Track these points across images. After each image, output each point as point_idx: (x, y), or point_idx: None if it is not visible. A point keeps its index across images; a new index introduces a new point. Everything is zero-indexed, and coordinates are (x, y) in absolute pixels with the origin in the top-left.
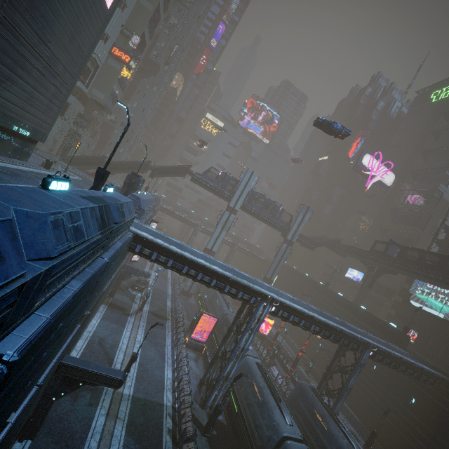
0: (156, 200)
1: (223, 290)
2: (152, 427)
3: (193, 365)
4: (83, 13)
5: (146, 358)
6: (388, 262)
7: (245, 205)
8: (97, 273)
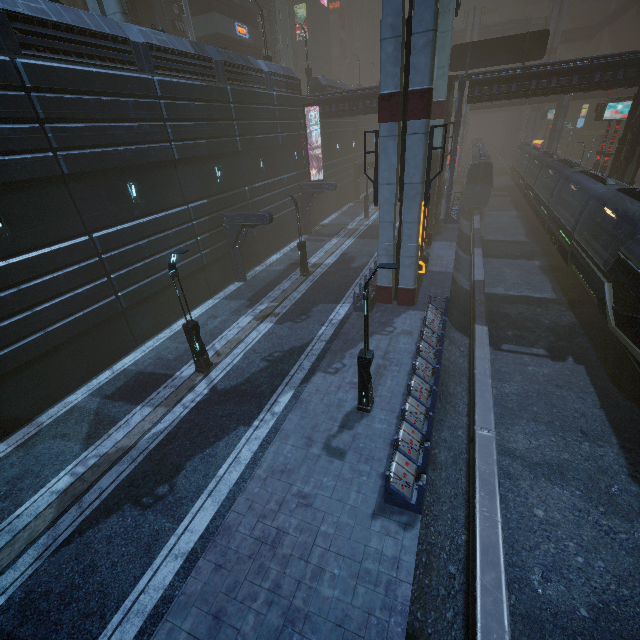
0: None
1: None
2: None
3: None
4: (323, 24)
5: None
6: None
7: None
8: None
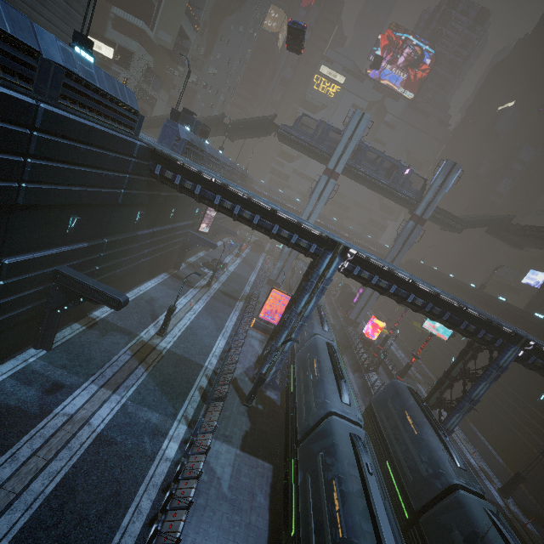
0: (232, 165)
1: (271, 232)
2: (181, 379)
3: (257, 345)
4: None
5: (199, 325)
6: None
7: (351, 168)
8: None
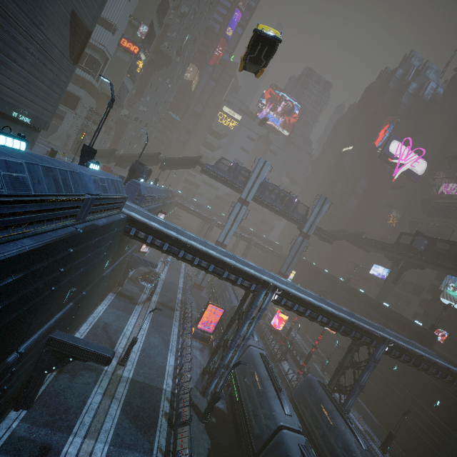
0: (166, 193)
1: (222, 276)
2: (148, 409)
3: (198, 355)
4: None
5: (150, 344)
6: (414, 255)
7: (257, 197)
8: (62, 238)
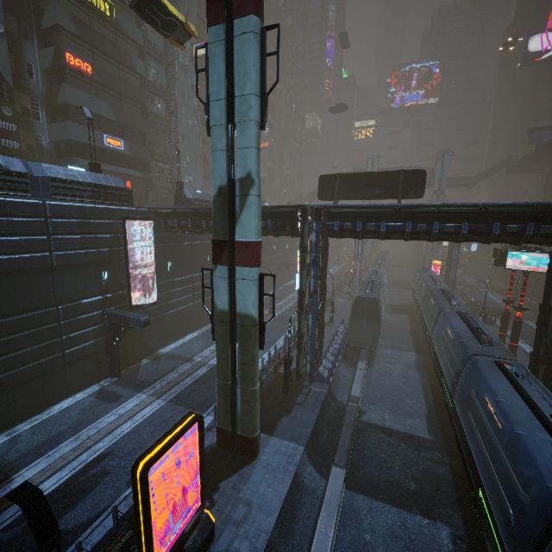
0: None
1: None
2: None
3: None
4: None
5: None
6: (547, 150)
7: None
8: None
